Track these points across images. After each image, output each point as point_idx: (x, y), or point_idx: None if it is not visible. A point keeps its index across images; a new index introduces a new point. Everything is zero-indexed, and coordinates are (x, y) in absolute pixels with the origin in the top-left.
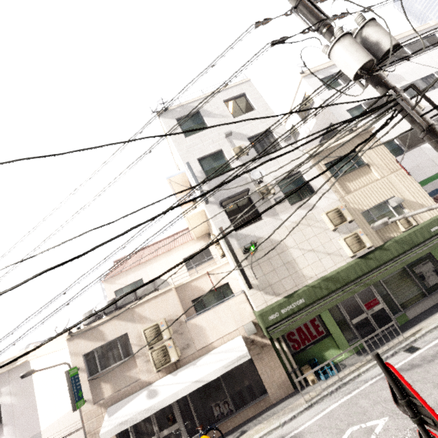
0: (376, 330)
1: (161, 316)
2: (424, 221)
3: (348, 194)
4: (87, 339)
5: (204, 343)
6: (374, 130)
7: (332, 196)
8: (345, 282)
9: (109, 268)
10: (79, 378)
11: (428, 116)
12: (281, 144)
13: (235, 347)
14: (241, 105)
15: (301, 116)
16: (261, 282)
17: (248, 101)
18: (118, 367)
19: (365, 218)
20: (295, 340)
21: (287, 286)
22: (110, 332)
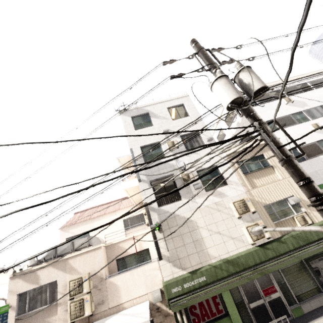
0: (272, 318)
1: (87, 270)
2: (319, 221)
3: (254, 188)
4: (25, 280)
5: (117, 303)
6: (280, 140)
7: (241, 189)
8: (243, 267)
9: (32, 231)
10: (7, 315)
11: None
12: (205, 143)
13: (141, 312)
14: (180, 111)
15: (227, 123)
16: (172, 255)
17: (185, 109)
18: (42, 311)
19: (267, 211)
20: (196, 314)
21: (193, 262)
22: (44, 277)
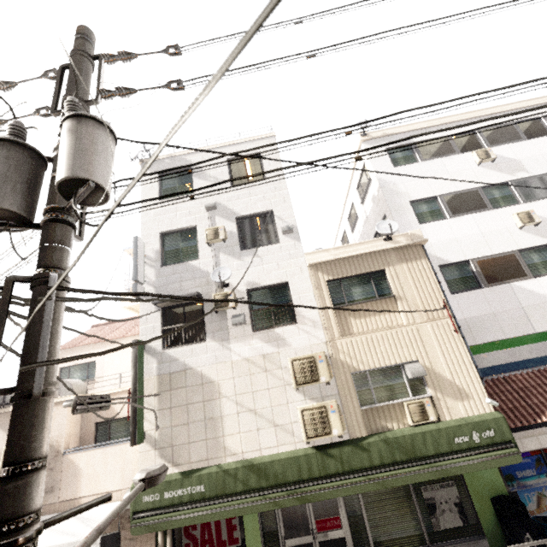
0: None
1: None
2: (453, 418)
3: (345, 336)
4: None
5: (72, 495)
6: (442, 240)
7: (319, 334)
8: (275, 482)
9: None
10: None
11: (545, 236)
12: (278, 236)
13: (98, 519)
14: (251, 168)
15: (361, 194)
16: (163, 437)
17: (261, 165)
18: None
19: (358, 383)
20: (193, 537)
21: (194, 455)
22: None
